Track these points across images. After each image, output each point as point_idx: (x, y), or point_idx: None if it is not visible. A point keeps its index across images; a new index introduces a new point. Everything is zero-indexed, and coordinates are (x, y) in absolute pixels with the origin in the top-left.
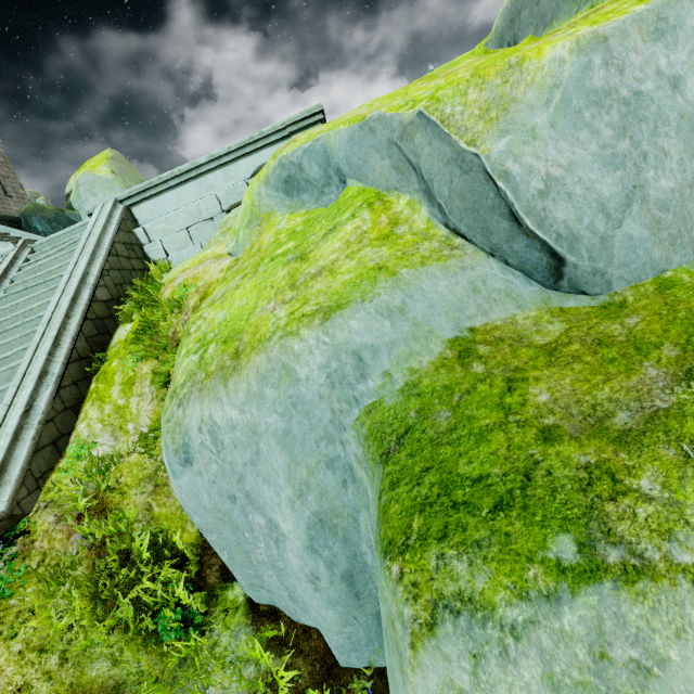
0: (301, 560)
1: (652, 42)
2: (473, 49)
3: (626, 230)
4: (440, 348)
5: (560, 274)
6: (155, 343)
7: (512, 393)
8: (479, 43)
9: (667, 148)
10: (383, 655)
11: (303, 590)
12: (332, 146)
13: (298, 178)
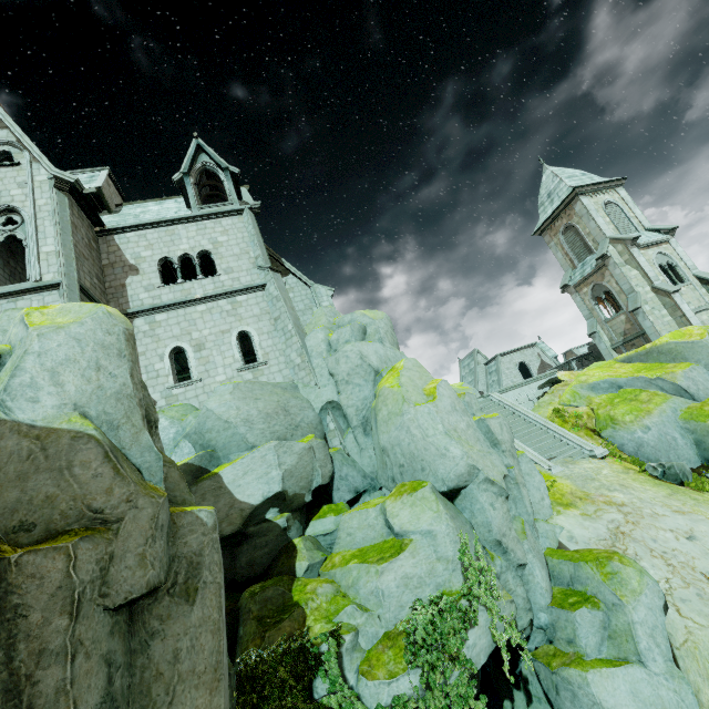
0: (682, 441)
1: (690, 372)
2: (609, 361)
3: (700, 393)
4: (684, 408)
5: (694, 398)
6: (584, 424)
7: (702, 409)
8: (611, 360)
9: (699, 383)
10: (701, 465)
11: (683, 450)
12: (616, 381)
13: (597, 387)
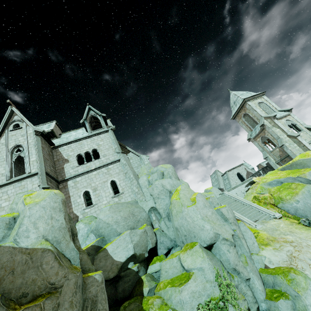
0: None
1: None
2: (275, 170)
3: None
4: None
5: None
6: (268, 202)
7: None
8: (276, 170)
9: None
10: None
11: None
12: (279, 180)
13: (271, 183)
